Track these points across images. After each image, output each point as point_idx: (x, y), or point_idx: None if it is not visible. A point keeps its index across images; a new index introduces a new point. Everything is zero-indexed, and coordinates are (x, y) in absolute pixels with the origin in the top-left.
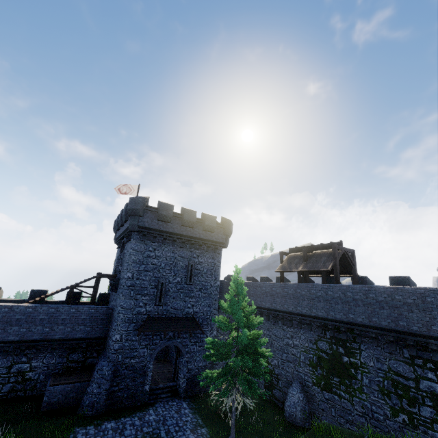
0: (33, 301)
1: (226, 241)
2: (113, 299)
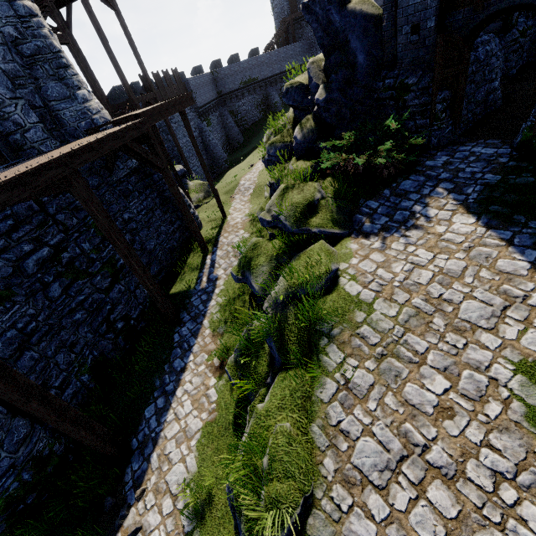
0: (270, 49)
1: None
2: (304, 34)
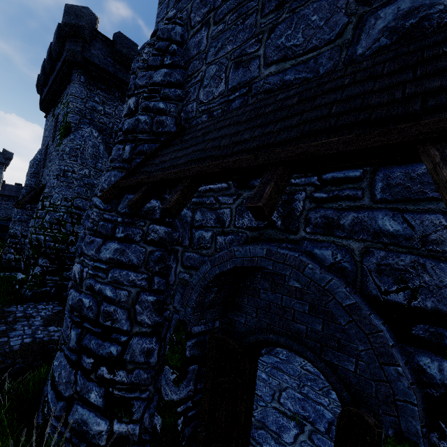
0: None
1: (5, 162)
2: None
